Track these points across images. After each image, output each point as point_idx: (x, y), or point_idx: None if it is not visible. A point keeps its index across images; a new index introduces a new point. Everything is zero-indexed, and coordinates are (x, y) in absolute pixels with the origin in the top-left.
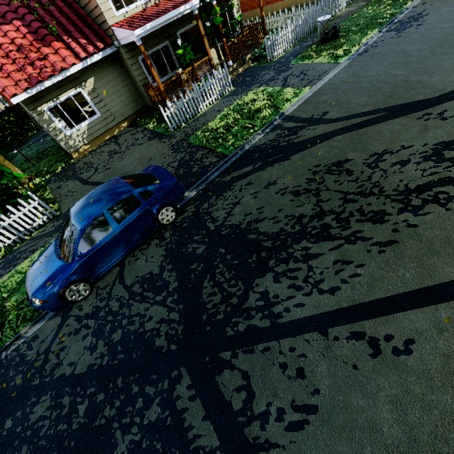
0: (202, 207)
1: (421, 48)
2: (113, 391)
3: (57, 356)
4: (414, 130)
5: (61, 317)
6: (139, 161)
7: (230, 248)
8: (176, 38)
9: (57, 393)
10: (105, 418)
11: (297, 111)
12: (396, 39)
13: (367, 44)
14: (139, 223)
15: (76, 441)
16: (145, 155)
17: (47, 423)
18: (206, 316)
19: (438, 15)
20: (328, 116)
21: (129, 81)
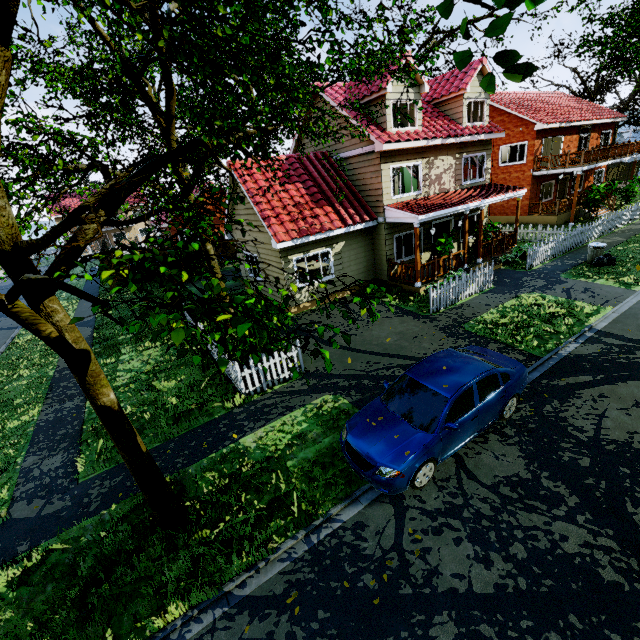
0: (545, 409)
1: None
2: (572, 633)
3: (423, 559)
4: None
5: (391, 505)
6: (399, 335)
7: (636, 469)
8: (429, 227)
9: (461, 615)
10: None
11: (613, 329)
12: None
13: None
14: (493, 407)
15: None
16: (403, 331)
17: None
18: None
19: None
20: None
21: (371, 252)
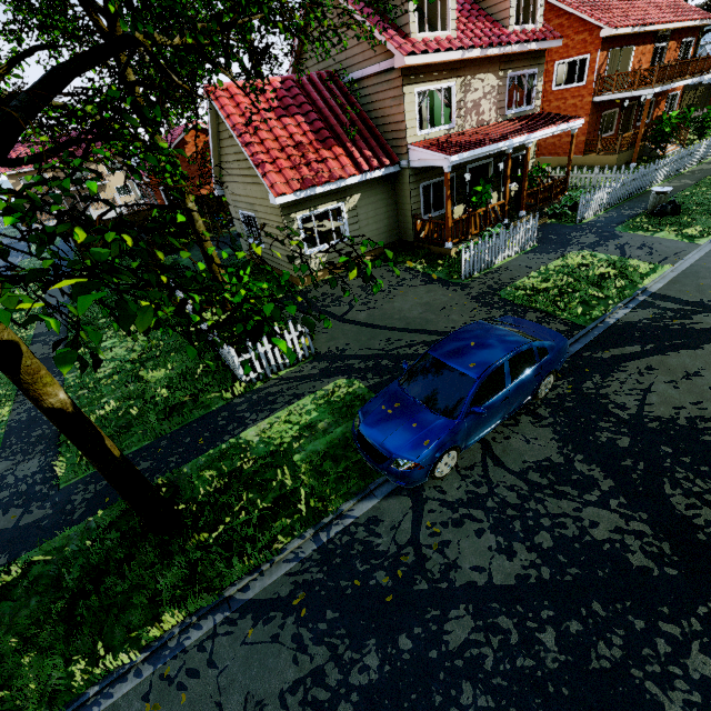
0: (584, 385)
1: None
2: (594, 621)
3: (441, 553)
4: None
5: (409, 497)
6: (424, 307)
7: (679, 448)
8: (463, 172)
9: (479, 609)
10: (606, 659)
11: (669, 291)
12: None
13: None
14: (526, 387)
15: (571, 688)
16: (430, 302)
17: (488, 653)
18: (704, 536)
19: None
20: None
21: (393, 207)
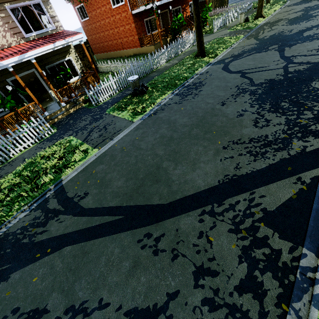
0: None
1: (185, 123)
2: None
3: None
4: (125, 267)
5: None
6: None
7: None
8: (6, 84)
9: None
10: None
11: (71, 182)
12: (177, 106)
13: (160, 104)
14: None
15: None
16: None
17: None
18: None
19: (209, 88)
20: (83, 202)
21: None
